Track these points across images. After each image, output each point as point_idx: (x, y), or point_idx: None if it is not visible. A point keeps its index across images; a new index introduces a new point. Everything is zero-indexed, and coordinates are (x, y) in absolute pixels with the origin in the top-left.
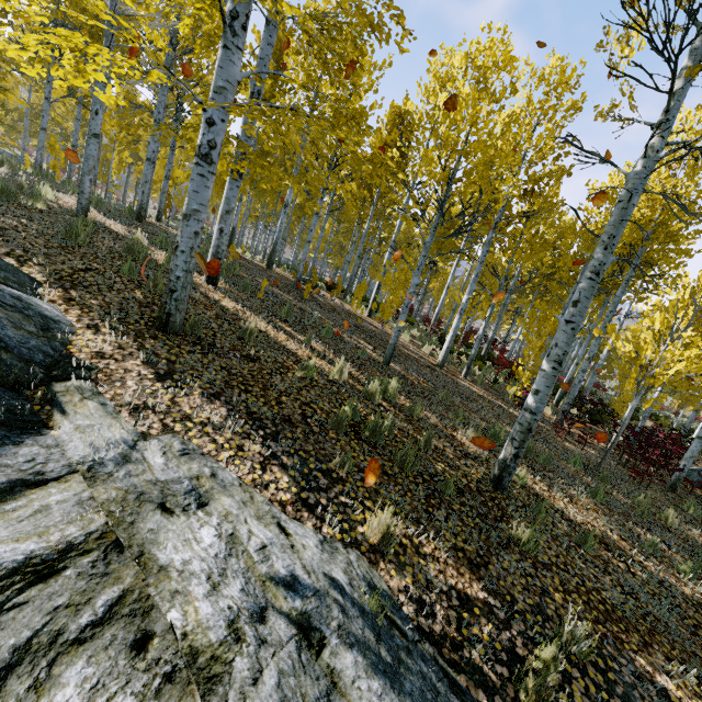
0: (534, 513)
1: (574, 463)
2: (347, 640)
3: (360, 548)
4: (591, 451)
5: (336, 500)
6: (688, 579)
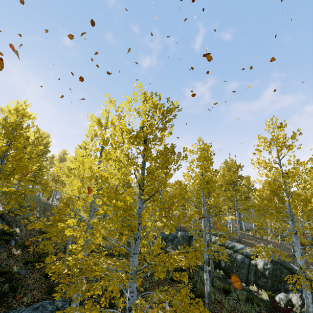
0: None
1: None
2: None
3: None
4: None
5: None
6: None
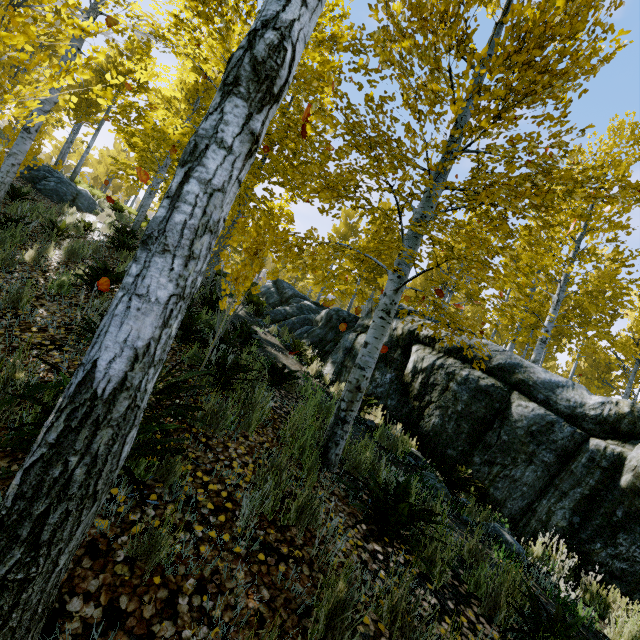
0: None
1: None
2: None
3: None
4: None
5: None
6: None
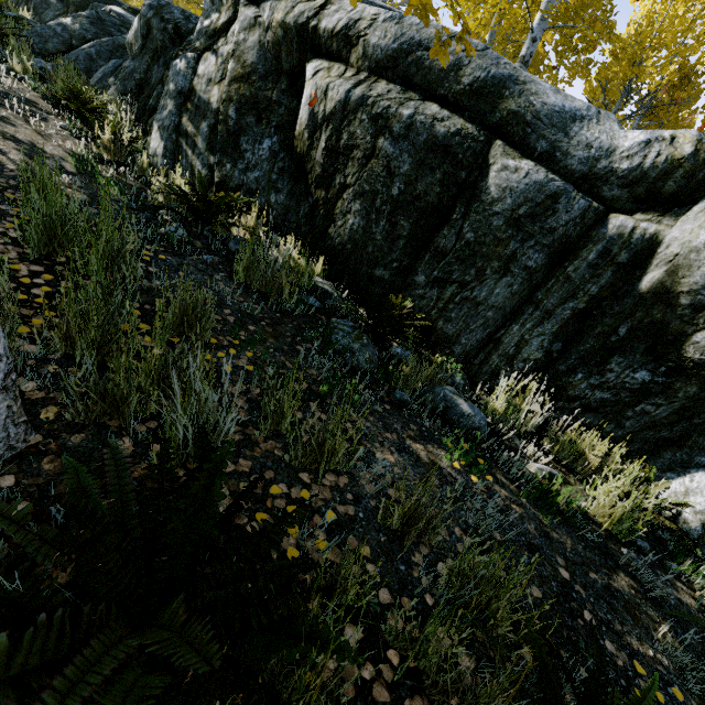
0: None
1: None
2: None
3: None
4: None
5: None
6: None
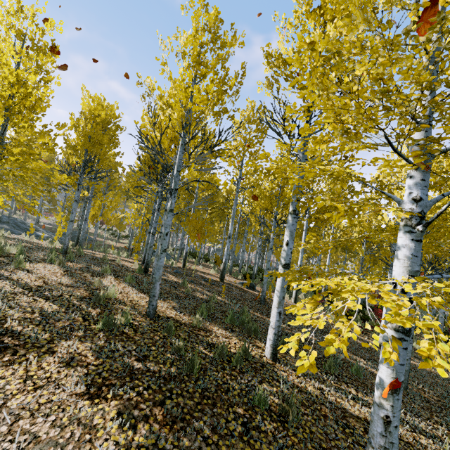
0: None
1: None
2: None
3: None
4: None
5: None
6: None
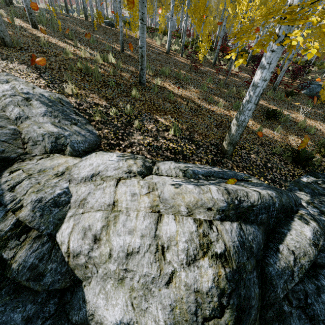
0: (152, 90)
1: (209, 81)
2: (37, 100)
3: (64, 95)
4: (236, 79)
5: (61, 86)
6: (220, 108)
